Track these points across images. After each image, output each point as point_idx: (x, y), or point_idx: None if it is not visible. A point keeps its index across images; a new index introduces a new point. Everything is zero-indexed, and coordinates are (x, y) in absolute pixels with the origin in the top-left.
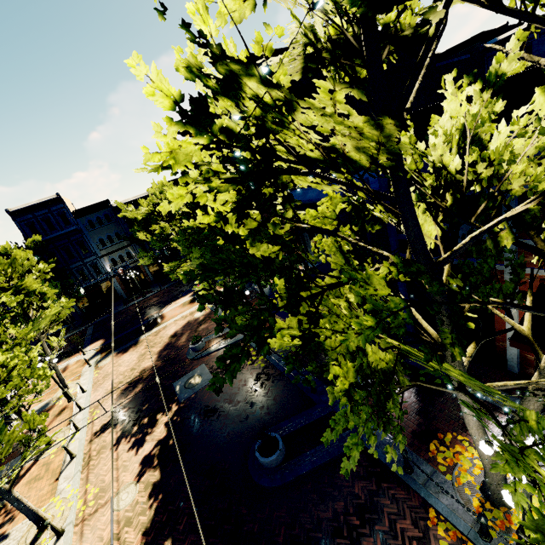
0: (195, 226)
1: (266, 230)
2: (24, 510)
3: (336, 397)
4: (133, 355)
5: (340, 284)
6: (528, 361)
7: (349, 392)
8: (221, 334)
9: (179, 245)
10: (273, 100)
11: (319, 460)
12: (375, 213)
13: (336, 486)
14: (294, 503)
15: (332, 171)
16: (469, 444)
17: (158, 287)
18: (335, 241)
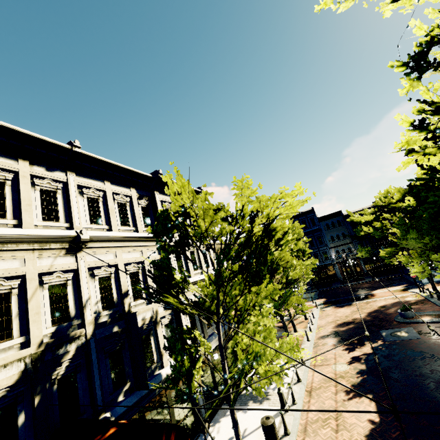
0: (414, 205)
1: None
2: None
3: None
4: (347, 310)
5: None
6: None
7: None
8: (434, 313)
9: (397, 229)
10: None
11: None
12: None
13: None
14: None
15: None
16: None
17: (370, 278)
18: None
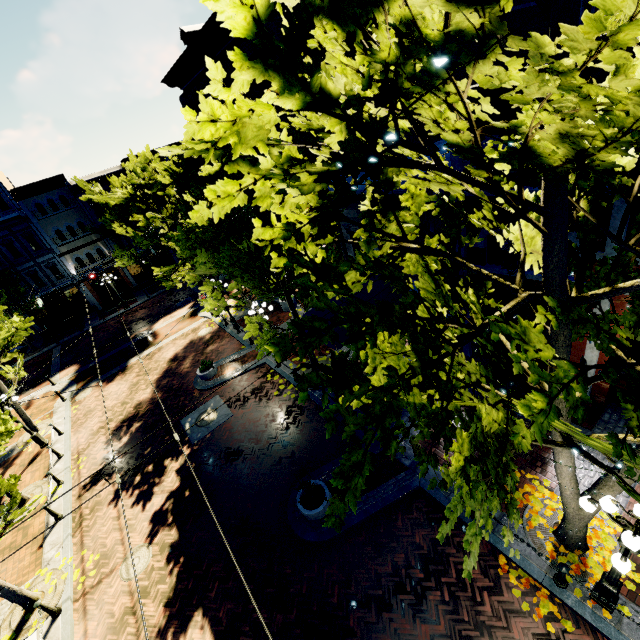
0: (206, 224)
1: (364, 254)
2: (2, 593)
3: (451, 479)
4: (122, 385)
5: (471, 336)
6: (601, 390)
7: (465, 471)
8: (237, 357)
9: (177, 246)
10: (446, 31)
11: (373, 508)
12: (474, 220)
13: (394, 536)
14: (346, 558)
15: (470, 166)
16: (539, 483)
17: (145, 295)
18: (420, 257)
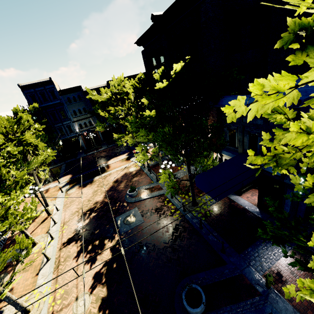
0: (153, 116)
1: None
2: (12, 304)
3: None
4: (89, 190)
5: None
6: None
7: None
8: (148, 187)
9: (130, 125)
10: None
11: None
12: None
13: None
14: None
15: None
16: None
17: (106, 145)
18: None
